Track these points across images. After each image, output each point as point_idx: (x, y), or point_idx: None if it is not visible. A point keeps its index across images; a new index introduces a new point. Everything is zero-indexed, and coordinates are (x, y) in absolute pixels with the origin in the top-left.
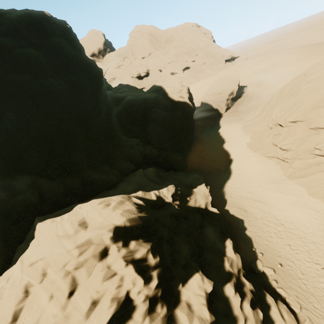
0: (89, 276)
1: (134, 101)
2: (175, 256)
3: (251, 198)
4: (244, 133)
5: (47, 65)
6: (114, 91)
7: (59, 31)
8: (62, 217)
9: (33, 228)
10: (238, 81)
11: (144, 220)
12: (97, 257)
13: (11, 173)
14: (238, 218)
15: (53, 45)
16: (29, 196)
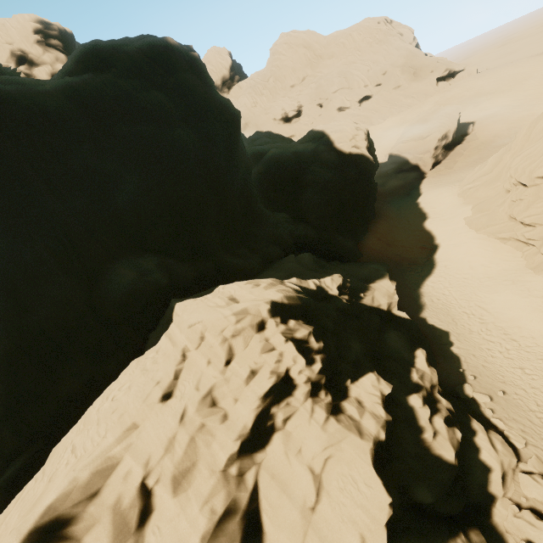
0: (246, 347)
1: (282, 157)
2: (342, 352)
3: (465, 303)
4: (462, 203)
5: (173, 111)
6: (248, 144)
7: (185, 62)
8: (203, 297)
9: (170, 309)
10: (458, 115)
11: (304, 302)
12: (254, 328)
13: (135, 251)
14: (440, 330)
15: (180, 83)
16: (159, 276)
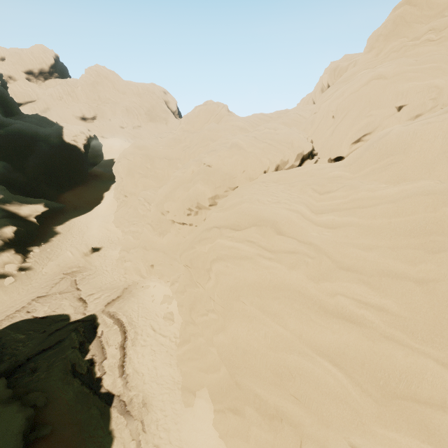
0: None
1: (23, 130)
2: None
3: (83, 225)
4: None
5: None
6: (18, 118)
7: None
8: None
9: None
10: None
11: None
12: None
13: None
14: (56, 232)
15: None
16: None
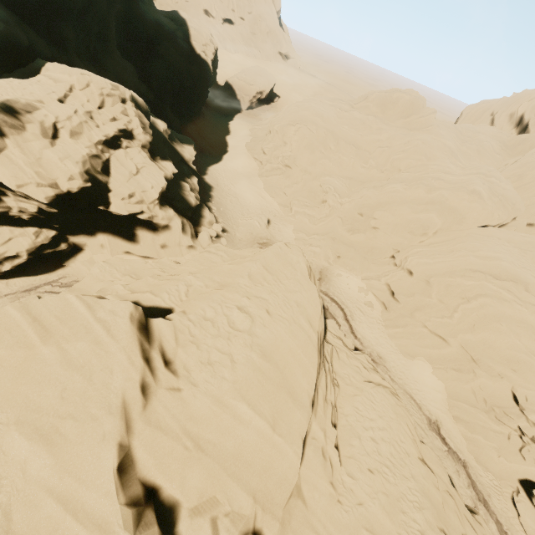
0: (113, 106)
1: (144, 14)
2: (159, 148)
3: (227, 180)
4: (249, 135)
5: None
6: None
7: None
8: None
9: (39, 64)
10: (273, 85)
11: (147, 110)
12: (120, 99)
13: None
14: (209, 185)
15: None
16: (21, 34)
